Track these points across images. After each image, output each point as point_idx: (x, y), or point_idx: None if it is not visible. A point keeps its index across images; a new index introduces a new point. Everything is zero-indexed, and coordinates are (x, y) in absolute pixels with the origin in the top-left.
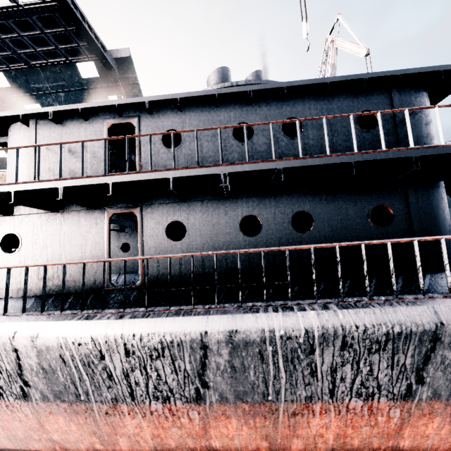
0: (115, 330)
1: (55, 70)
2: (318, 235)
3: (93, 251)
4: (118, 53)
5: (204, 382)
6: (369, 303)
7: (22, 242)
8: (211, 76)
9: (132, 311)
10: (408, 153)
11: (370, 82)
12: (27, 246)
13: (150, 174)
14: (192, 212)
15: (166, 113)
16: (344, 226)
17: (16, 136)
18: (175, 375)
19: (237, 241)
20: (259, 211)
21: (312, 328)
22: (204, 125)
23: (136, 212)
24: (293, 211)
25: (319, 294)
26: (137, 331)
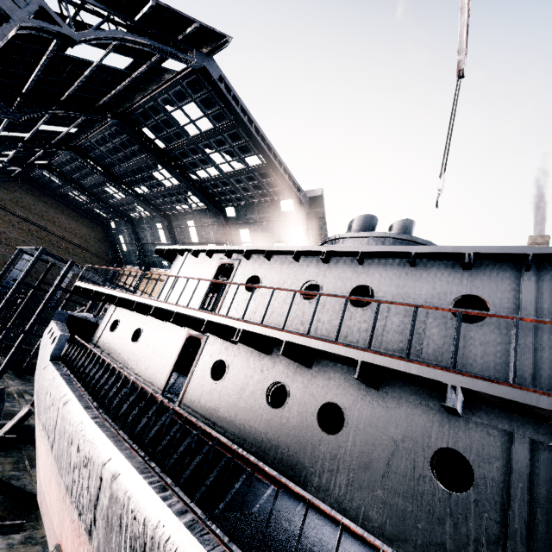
0: (82, 425)
1: (265, 205)
2: (343, 446)
3: (166, 362)
4: (312, 193)
5: (95, 518)
6: (218, 544)
7: (141, 337)
8: (351, 223)
9: (105, 418)
10: (442, 376)
11: (483, 257)
12: (142, 340)
13: (197, 312)
14: (237, 356)
15: (259, 260)
16: (383, 453)
17: (176, 262)
18: (87, 492)
19: (258, 406)
20: (291, 381)
21: (149, 521)
22: (281, 276)
23: (202, 340)
24: (325, 398)
25: (227, 508)
26: (87, 433)
